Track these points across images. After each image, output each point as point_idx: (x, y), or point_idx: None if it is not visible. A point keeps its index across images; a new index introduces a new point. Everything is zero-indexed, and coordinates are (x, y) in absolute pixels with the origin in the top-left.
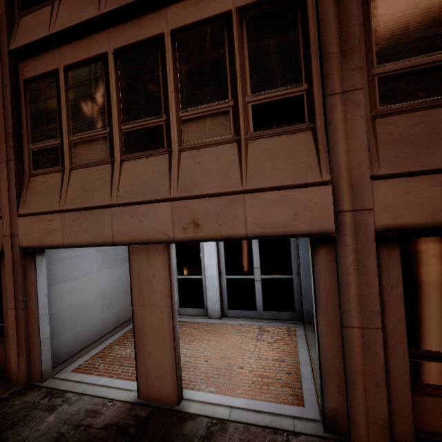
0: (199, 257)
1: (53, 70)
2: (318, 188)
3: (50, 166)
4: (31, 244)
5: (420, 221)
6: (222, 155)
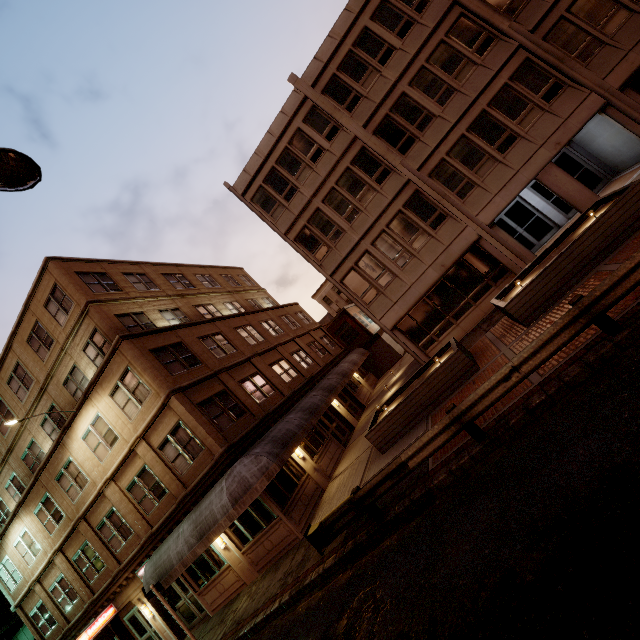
0: (525, 208)
1: (440, 160)
2: (589, 97)
3: (470, 191)
4: (492, 219)
5: (627, 77)
6: (544, 119)
